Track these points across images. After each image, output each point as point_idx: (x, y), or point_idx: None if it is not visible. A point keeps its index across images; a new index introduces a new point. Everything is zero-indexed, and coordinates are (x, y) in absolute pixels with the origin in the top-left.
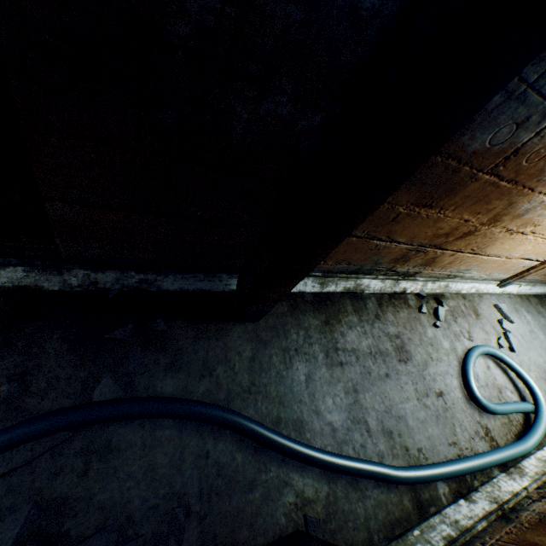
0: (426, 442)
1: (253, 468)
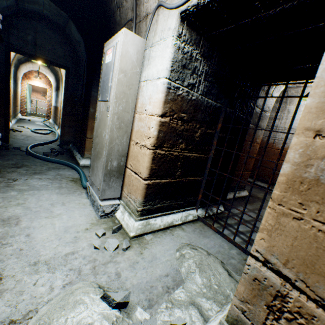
0: (52, 139)
1: (48, 147)
